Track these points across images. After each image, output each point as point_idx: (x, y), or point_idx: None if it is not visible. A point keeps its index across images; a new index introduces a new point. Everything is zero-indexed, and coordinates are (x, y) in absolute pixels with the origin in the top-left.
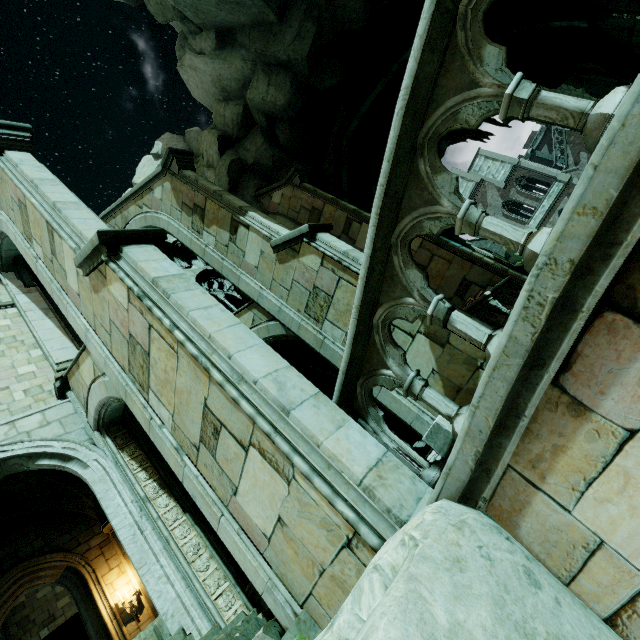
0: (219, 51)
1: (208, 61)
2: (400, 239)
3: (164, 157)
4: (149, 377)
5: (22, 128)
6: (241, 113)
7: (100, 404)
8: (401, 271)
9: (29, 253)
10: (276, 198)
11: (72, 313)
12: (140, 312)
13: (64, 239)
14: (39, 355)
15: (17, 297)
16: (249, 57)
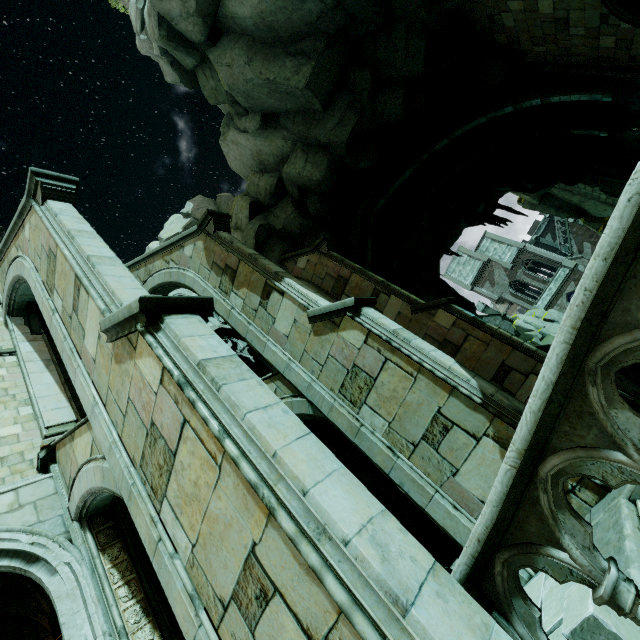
0: (262, 131)
1: (250, 138)
2: (602, 364)
3: (202, 217)
4: (168, 483)
5: (69, 180)
6: (275, 184)
7: (89, 491)
8: (602, 410)
9: (47, 304)
10: (301, 263)
11: (81, 379)
12: (174, 400)
13: (93, 298)
14: (28, 414)
15: (20, 345)
16: (290, 137)
